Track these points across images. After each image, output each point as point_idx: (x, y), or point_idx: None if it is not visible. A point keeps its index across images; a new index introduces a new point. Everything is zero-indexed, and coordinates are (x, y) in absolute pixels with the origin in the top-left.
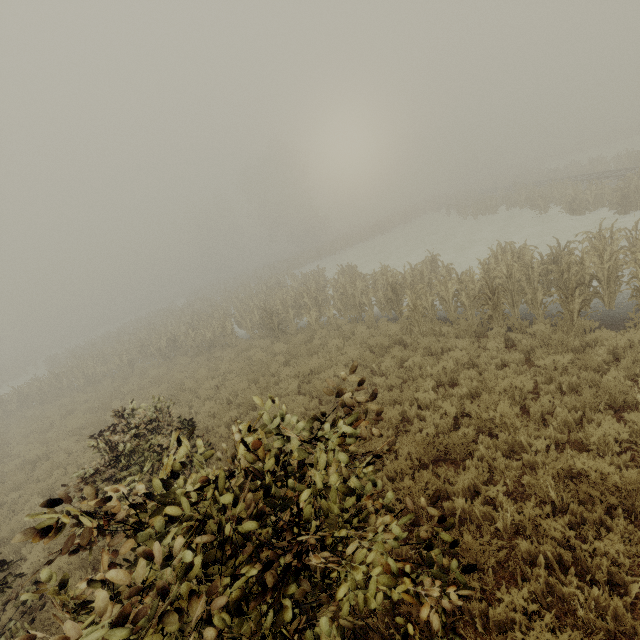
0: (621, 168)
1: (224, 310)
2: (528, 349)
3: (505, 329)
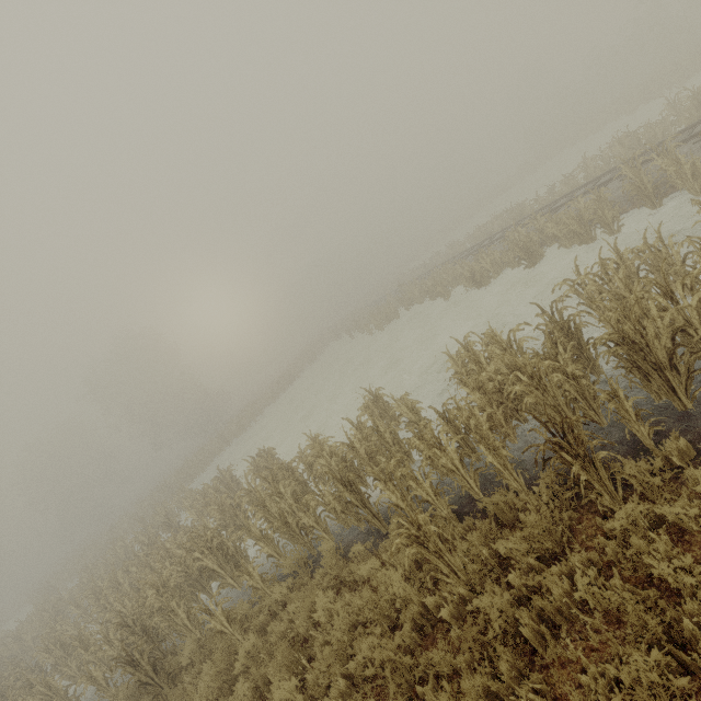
0: (484, 239)
1: (62, 640)
2: None
3: (635, 500)
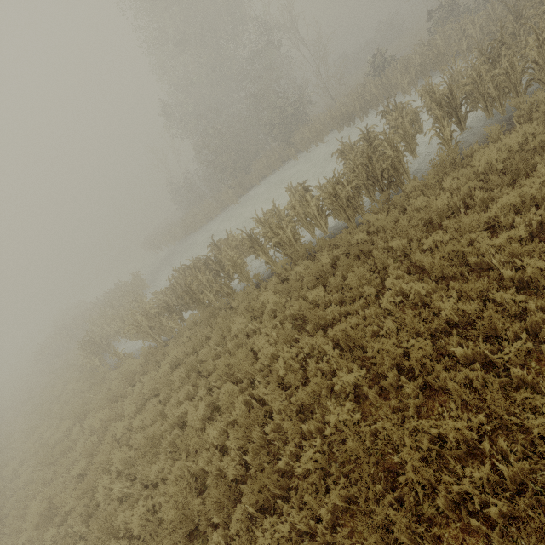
0: None
1: None
2: None
3: None
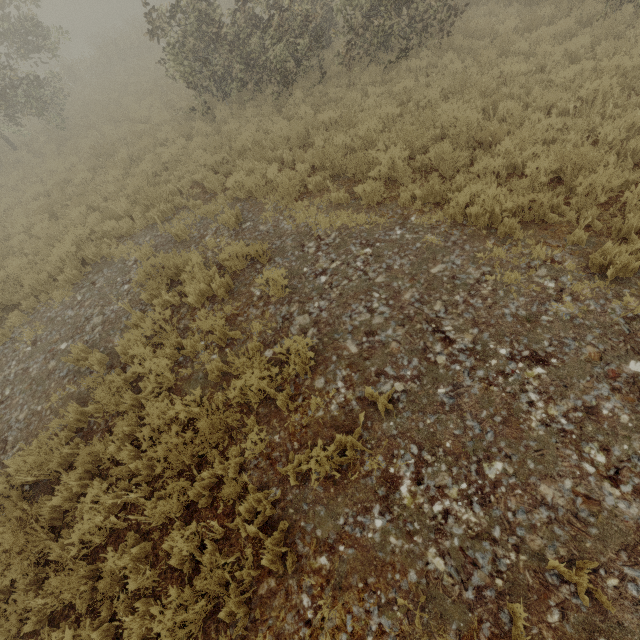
0: None
1: None
2: None
3: None
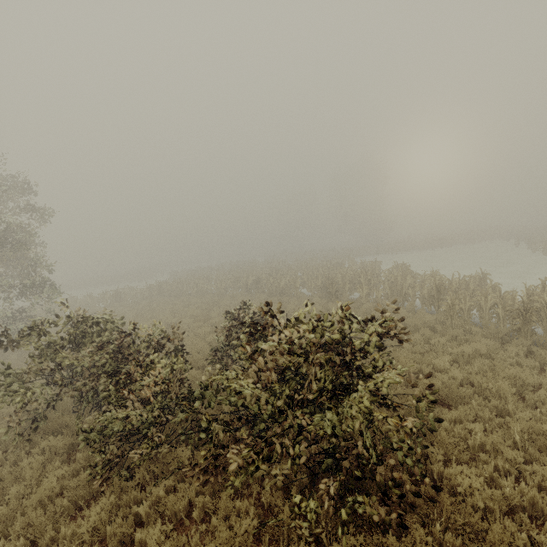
0: None
1: (295, 271)
2: (545, 361)
3: (530, 342)
